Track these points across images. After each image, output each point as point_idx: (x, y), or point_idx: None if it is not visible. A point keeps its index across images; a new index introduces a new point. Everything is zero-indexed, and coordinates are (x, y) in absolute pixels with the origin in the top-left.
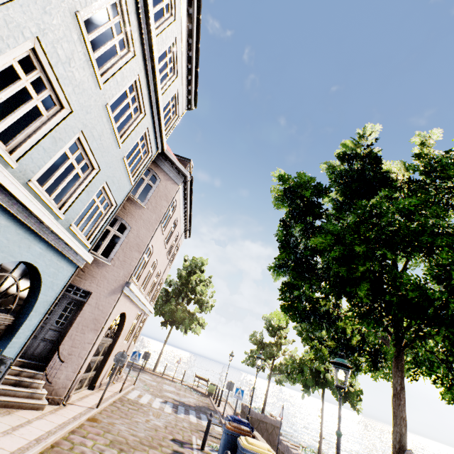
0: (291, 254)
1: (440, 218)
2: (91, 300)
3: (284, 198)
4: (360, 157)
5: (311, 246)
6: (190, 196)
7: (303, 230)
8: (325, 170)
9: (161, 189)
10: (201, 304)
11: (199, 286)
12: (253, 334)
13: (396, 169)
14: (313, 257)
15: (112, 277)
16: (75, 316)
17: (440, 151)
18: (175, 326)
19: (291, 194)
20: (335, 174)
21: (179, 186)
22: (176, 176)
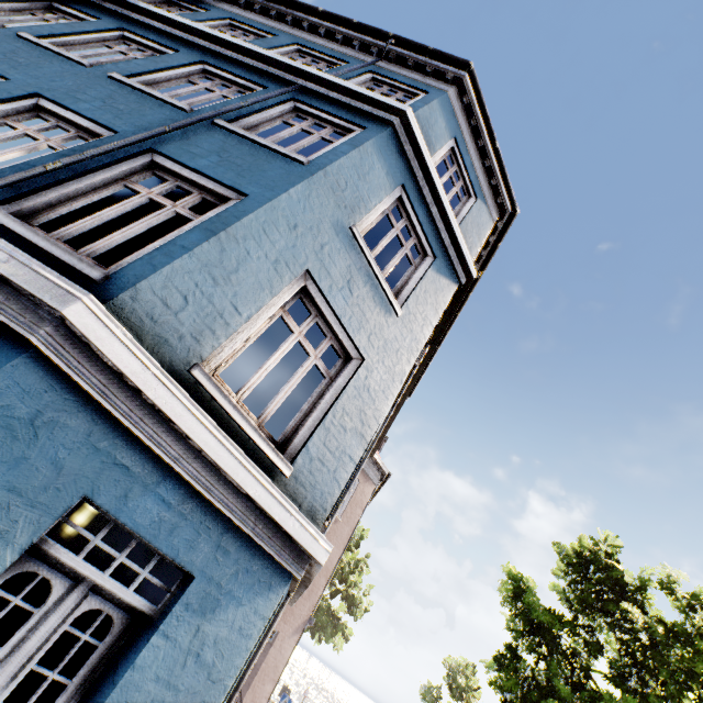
0: (519, 690)
1: (675, 701)
2: (277, 641)
3: (512, 599)
4: (598, 566)
5: (539, 683)
6: (380, 486)
7: (529, 639)
8: (558, 554)
9: (358, 493)
10: (351, 603)
11: (354, 574)
12: (428, 689)
13: (639, 586)
14: (540, 697)
15: (298, 611)
16: (259, 660)
17: (686, 595)
18: (310, 632)
19: (521, 602)
20: (570, 580)
21: (376, 485)
22: (375, 474)
